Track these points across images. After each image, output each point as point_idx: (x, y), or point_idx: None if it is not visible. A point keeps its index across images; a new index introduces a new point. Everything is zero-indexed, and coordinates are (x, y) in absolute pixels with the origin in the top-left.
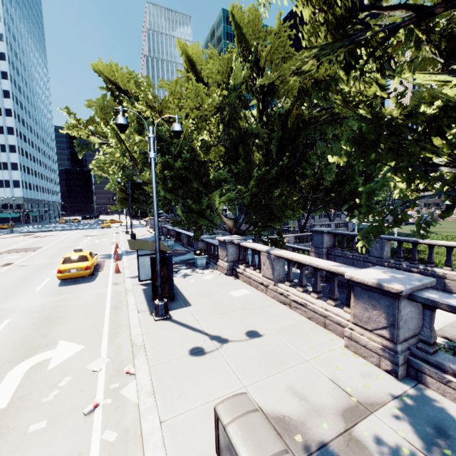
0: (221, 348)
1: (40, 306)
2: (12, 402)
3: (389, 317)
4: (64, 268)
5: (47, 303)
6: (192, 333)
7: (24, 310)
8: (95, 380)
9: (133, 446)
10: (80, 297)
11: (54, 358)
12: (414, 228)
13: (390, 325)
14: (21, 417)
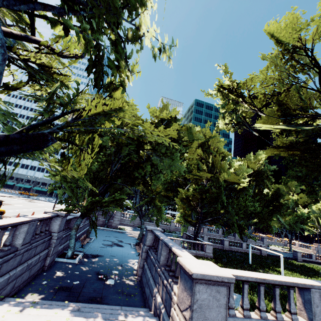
0: None
1: None
2: None
3: None
4: None
5: None
6: None
7: None
8: None
9: None
10: None
11: None
12: None
13: None
14: None
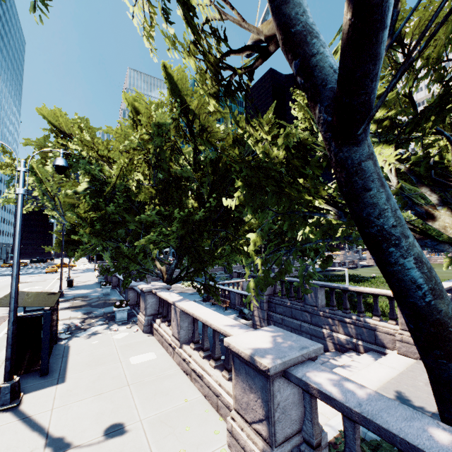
0: None
1: None
2: None
3: (264, 405)
4: None
5: None
6: (26, 434)
7: None
8: None
9: None
10: None
11: None
12: (368, 270)
13: (265, 418)
14: None
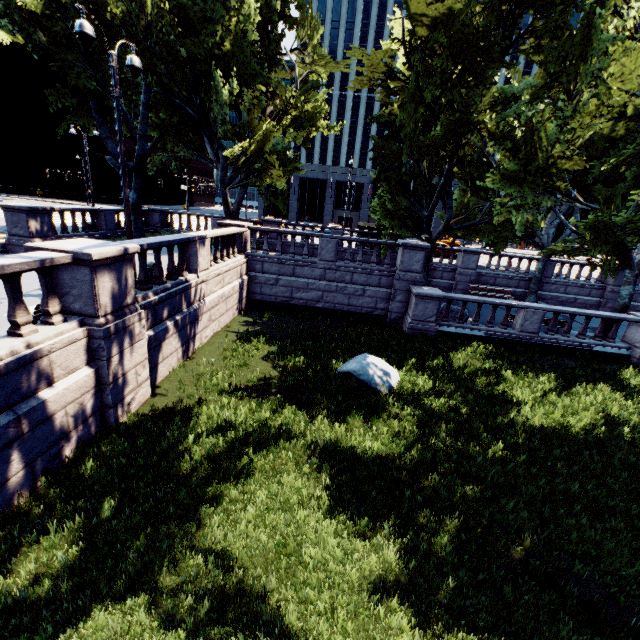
0: None
1: None
2: None
3: None
4: None
5: None
6: None
7: None
8: None
9: None
10: None
11: None
12: None
13: None
14: None
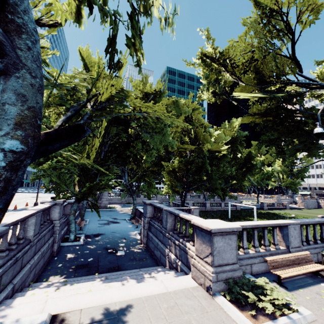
0: None
1: None
2: None
3: None
4: None
5: None
6: None
7: None
8: None
9: None
10: None
11: None
12: (294, 212)
13: None
14: None
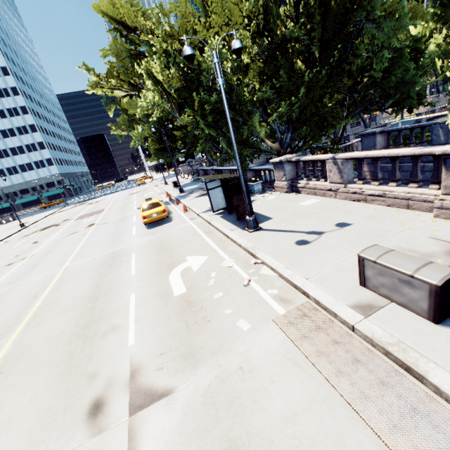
0: (321, 237)
1: (148, 243)
2: (188, 289)
3: None
4: (147, 214)
5: (151, 240)
6: (288, 233)
7: (138, 247)
8: (234, 271)
9: (293, 293)
10: (173, 232)
11: (192, 265)
12: None
13: None
14: (202, 293)
